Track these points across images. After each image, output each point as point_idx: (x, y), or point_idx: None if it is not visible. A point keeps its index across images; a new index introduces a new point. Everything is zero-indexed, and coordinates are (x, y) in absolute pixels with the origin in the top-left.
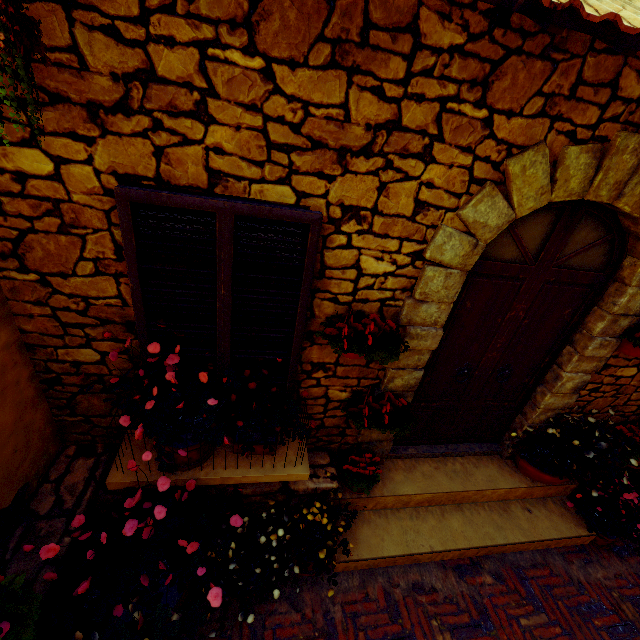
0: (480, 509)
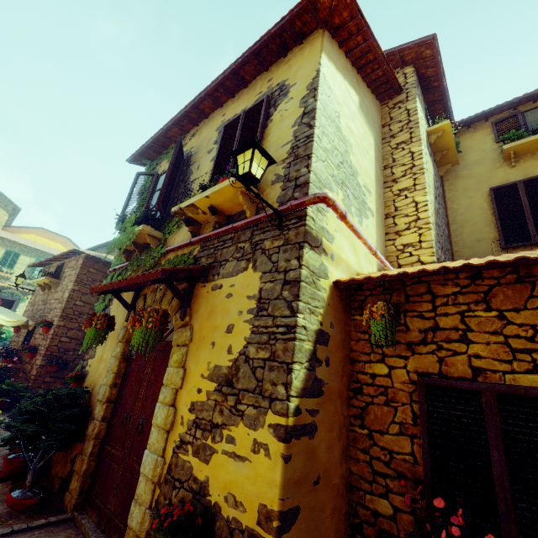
0: None
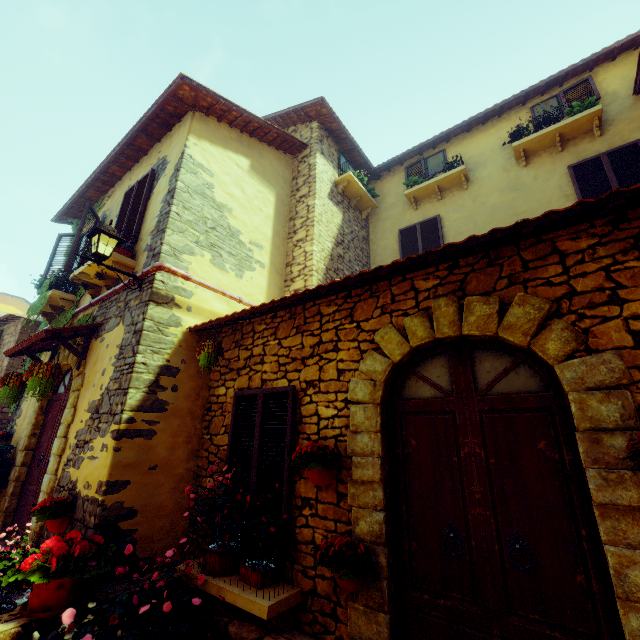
0: None
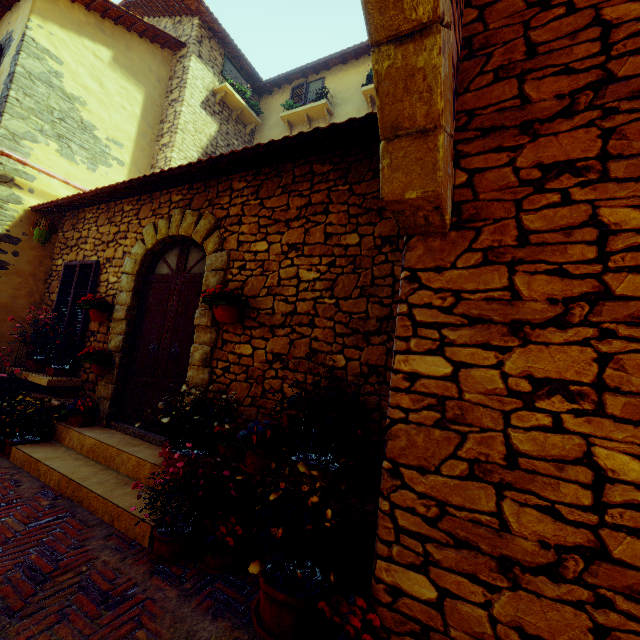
0: (114, 475)
